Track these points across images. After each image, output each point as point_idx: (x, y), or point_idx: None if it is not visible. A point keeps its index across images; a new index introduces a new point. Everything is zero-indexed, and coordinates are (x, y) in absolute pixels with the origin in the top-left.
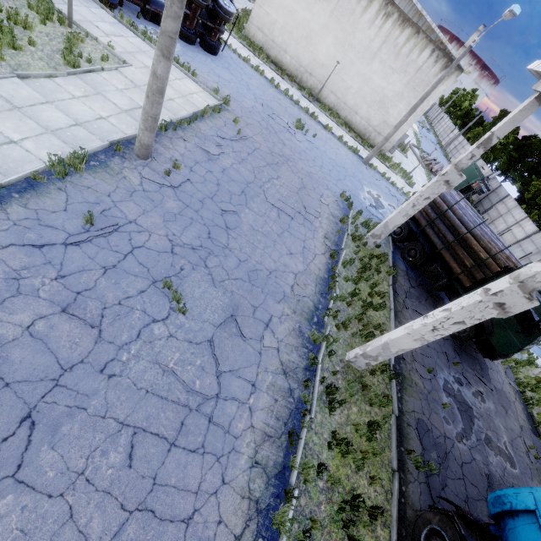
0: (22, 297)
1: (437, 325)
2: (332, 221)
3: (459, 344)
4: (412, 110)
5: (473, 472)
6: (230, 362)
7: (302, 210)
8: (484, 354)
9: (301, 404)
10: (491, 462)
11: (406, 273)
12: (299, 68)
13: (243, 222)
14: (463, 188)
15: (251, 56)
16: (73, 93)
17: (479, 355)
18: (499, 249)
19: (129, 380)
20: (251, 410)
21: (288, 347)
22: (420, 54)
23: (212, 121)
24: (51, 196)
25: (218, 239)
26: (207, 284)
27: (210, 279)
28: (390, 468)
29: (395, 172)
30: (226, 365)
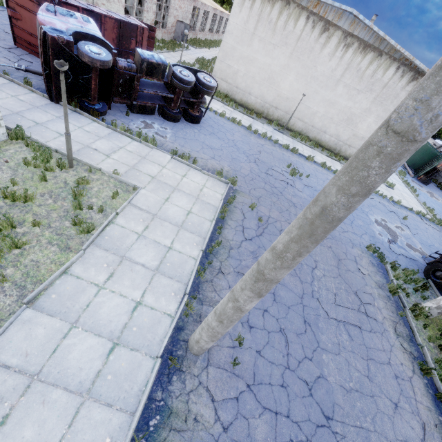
0: None
1: None
2: (384, 296)
3: None
4: None
5: None
6: None
7: (357, 302)
8: None
9: None
10: None
11: None
12: (265, 105)
13: (333, 387)
14: (428, 170)
15: (222, 106)
16: (96, 281)
17: None
18: None
19: None
20: None
21: None
22: (384, 73)
23: (232, 218)
24: None
25: None
26: None
27: None
28: None
29: None
30: None
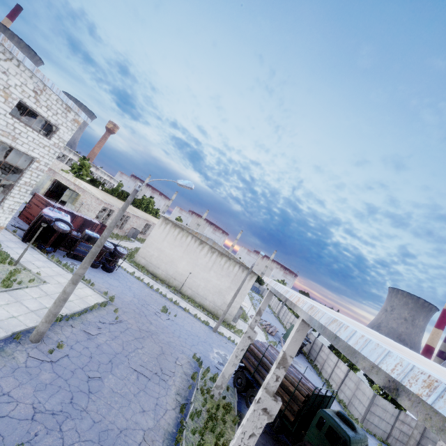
0: None
1: (241, 443)
2: (185, 378)
3: None
4: (235, 296)
5: None
6: None
7: (159, 371)
8: None
9: None
10: None
11: None
12: (167, 276)
13: (105, 386)
14: None
15: (136, 271)
16: None
17: None
18: (301, 382)
19: None
20: None
21: None
22: (234, 268)
23: (98, 312)
24: None
25: (79, 403)
26: None
27: (60, 443)
28: None
29: (239, 335)
30: None
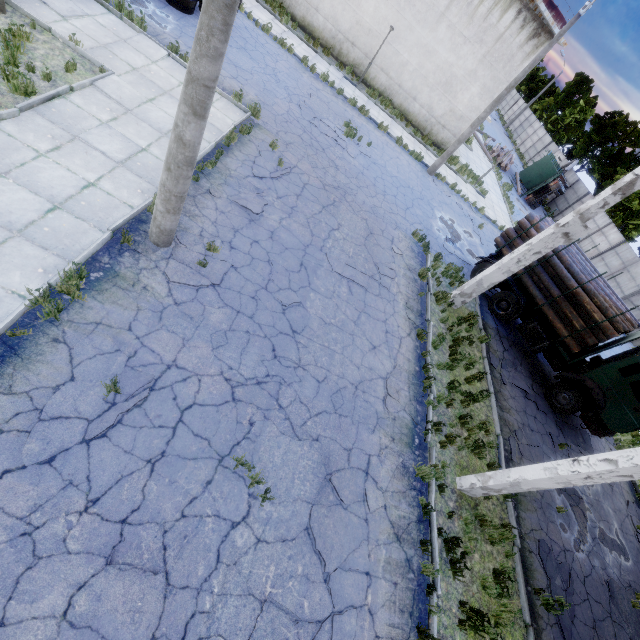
0: (43, 564)
1: (593, 475)
2: (410, 278)
3: (560, 415)
4: (496, 103)
5: (595, 584)
6: (336, 552)
7: (374, 271)
8: (593, 431)
9: (422, 576)
10: (608, 563)
11: (496, 331)
12: (337, 35)
13: (311, 316)
14: (539, 189)
15: (270, 19)
16: (35, 146)
17: (580, 422)
18: (614, 305)
19: (221, 639)
20: (371, 613)
21: (395, 497)
22: (502, 16)
23: (242, 150)
24: (45, 358)
25: (286, 356)
26: (287, 438)
27: (288, 426)
28: (522, 622)
29: (464, 178)
30: (333, 559)
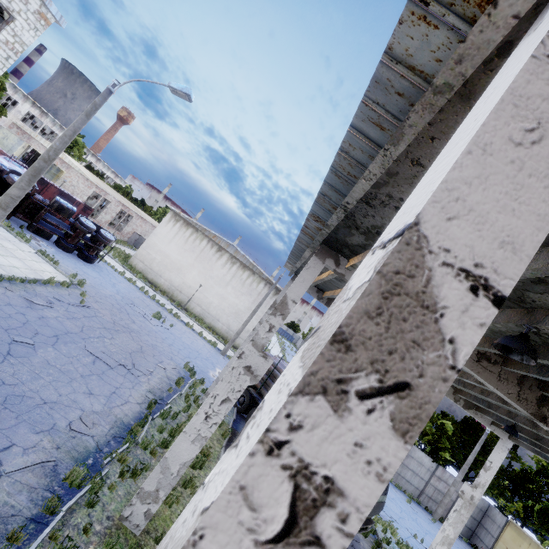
0: None
1: (208, 410)
2: (166, 381)
3: None
4: (253, 312)
5: None
6: None
7: (129, 365)
8: None
9: None
10: None
11: None
12: (171, 287)
13: (38, 355)
14: None
15: (129, 274)
16: None
17: None
18: None
19: None
20: None
21: (17, 486)
22: (258, 285)
23: (55, 289)
24: None
25: None
26: None
27: None
28: None
29: None
30: None
